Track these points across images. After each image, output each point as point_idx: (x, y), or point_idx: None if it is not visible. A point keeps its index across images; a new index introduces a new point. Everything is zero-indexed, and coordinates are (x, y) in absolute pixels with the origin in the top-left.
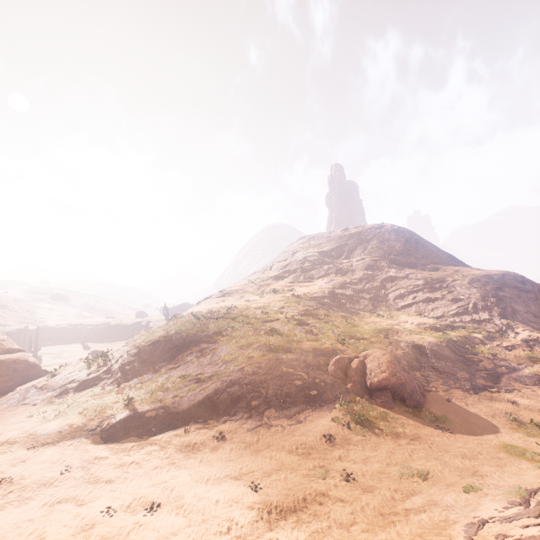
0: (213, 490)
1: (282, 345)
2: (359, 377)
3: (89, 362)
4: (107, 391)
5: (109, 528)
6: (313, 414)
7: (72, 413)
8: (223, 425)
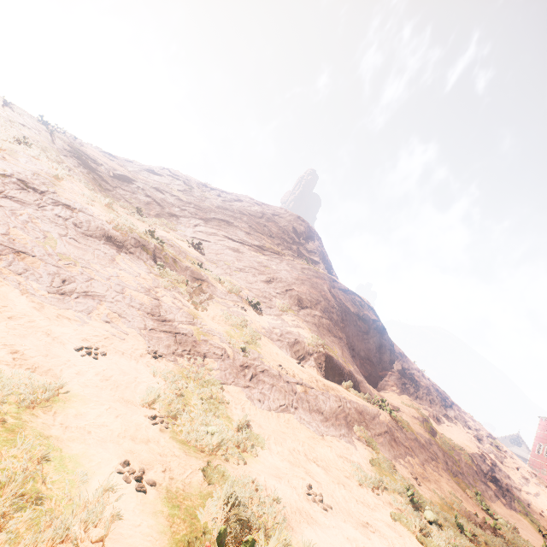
0: None
1: None
2: None
3: None
4: None
5: None
6: None
7: None
8: None
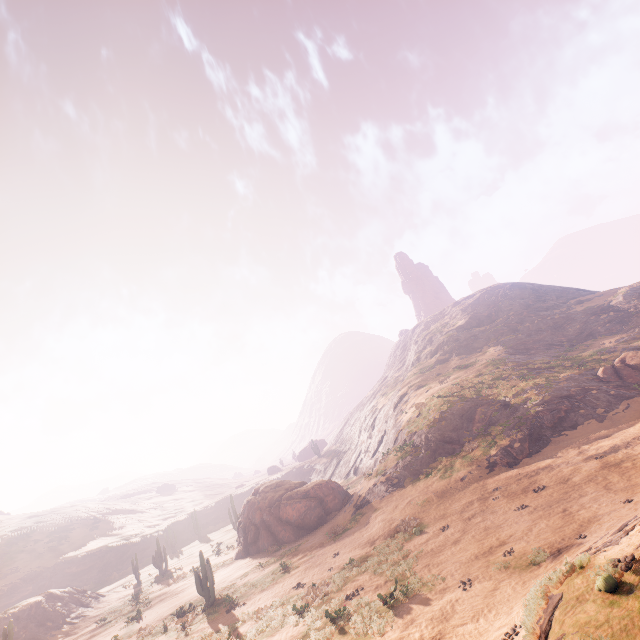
0: (639, 434)
1: (547, 381)
2: (633, 372)
3: (399, 454)
4: (453, 455)
5: (617, 455)
6: (630, 401)
7: (455, 468)
8: (577, 429)
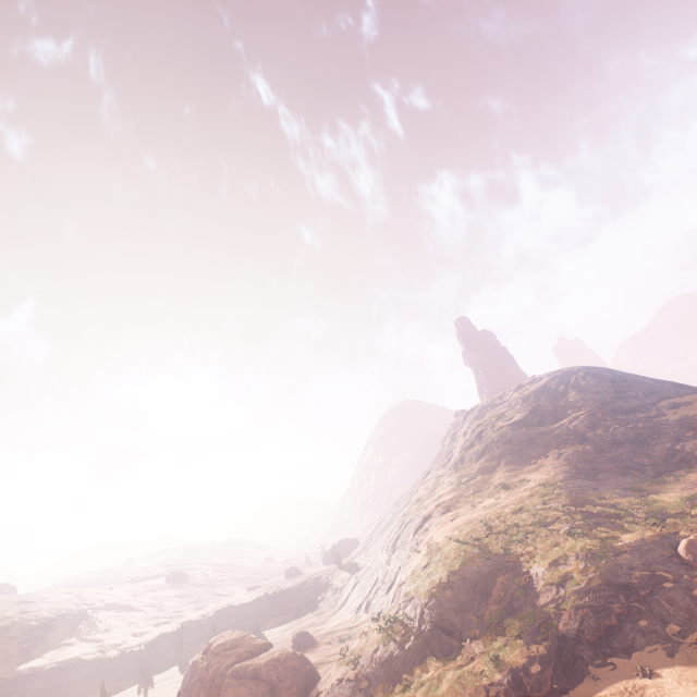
0: None
1: (602, 546)
2: None
3: (384, 632)
4: (448, 659)
5: None
6: None
7: (440, 693)
8: (631, 659)
